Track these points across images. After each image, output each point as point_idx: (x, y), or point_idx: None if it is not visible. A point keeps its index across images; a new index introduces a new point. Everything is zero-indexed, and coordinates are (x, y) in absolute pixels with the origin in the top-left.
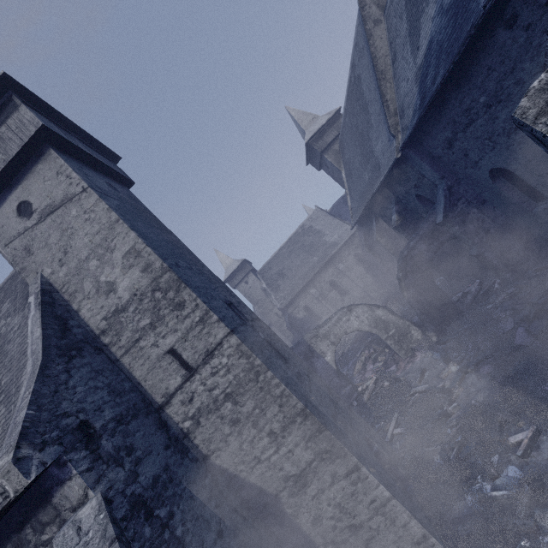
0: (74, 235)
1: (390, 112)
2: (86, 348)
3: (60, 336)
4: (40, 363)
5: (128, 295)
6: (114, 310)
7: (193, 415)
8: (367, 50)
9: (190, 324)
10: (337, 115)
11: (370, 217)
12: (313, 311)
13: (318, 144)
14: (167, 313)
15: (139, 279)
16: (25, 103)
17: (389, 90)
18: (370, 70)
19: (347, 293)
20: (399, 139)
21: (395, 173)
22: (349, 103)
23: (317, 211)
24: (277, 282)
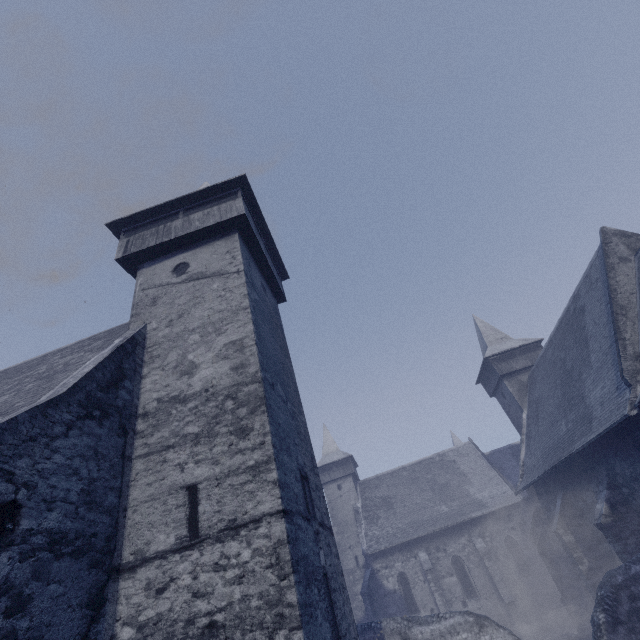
0: (200, 304)
1: (626, 353)
2: (113, 417)
3: (102, 387)
4: (55, 396)
5: (199, 387)
6: (174, 395)
7: (145, 623)
8: (603, 282)
9: (239, 464)
10: (536, 345)
11: (552, 490)
12: (411, 590)
13: (501, 365)
14: (222, 433)
15: (223, 375)
16: (244, 200)
17: (629, 328)
18: (602, 303)
19: (476, 595)
20: (637, 390)
21: (617, 437)
22: (559, 333)
23: (469, 446)
24: (378, 510)
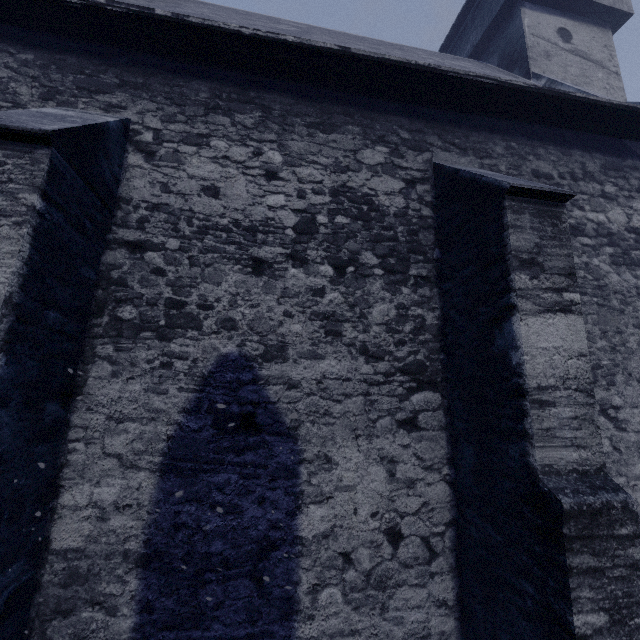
0: (590, 86)
1: None
2: None
3: None
4: None
5: None
6: None
7: None
8: None
9: None
10: None
11: None
12: None
13: None
14: None
15: None
16: None
17: None
18: None
19: None
20: None
21: None
22: None
23: None
24: None
